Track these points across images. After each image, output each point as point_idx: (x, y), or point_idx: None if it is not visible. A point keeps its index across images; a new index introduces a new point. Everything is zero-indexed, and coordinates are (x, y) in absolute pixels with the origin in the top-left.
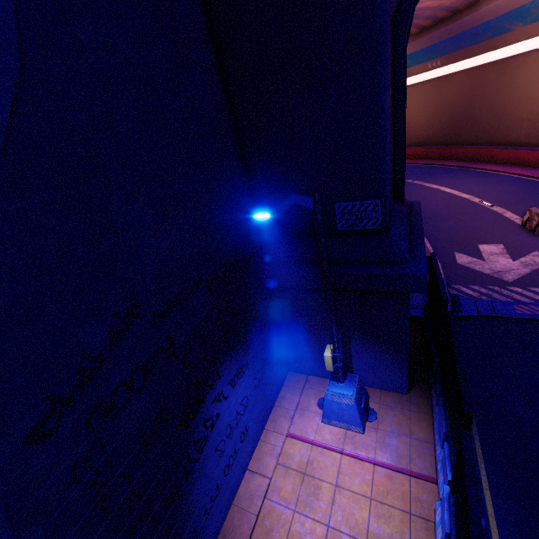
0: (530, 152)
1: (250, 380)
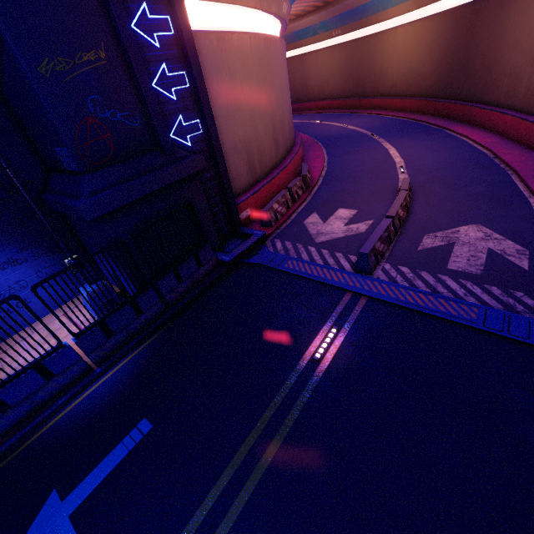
0: (500, 115)
1: (31, 271)
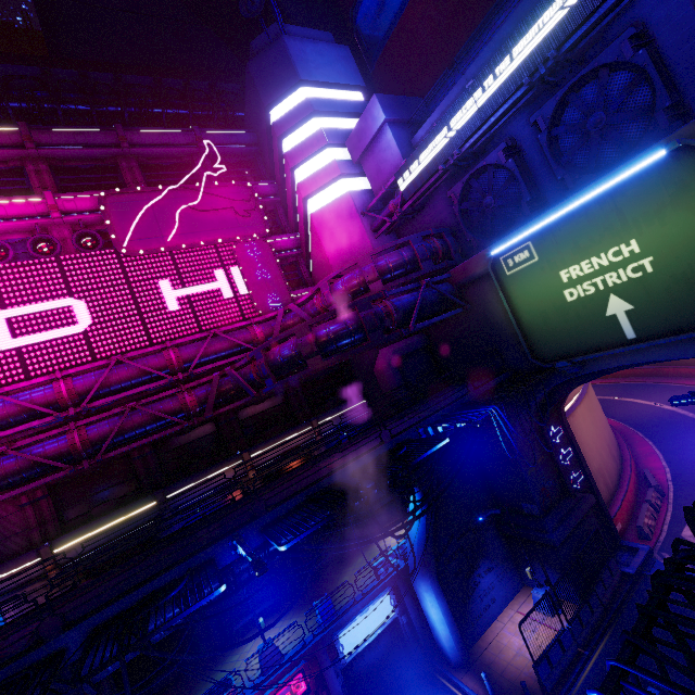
0: None
1: (495, 576)
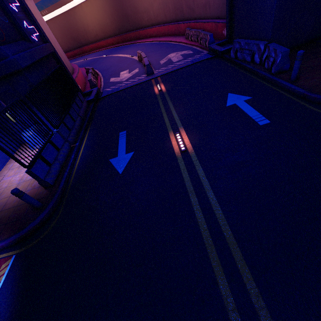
0: (151, 29)
1: None
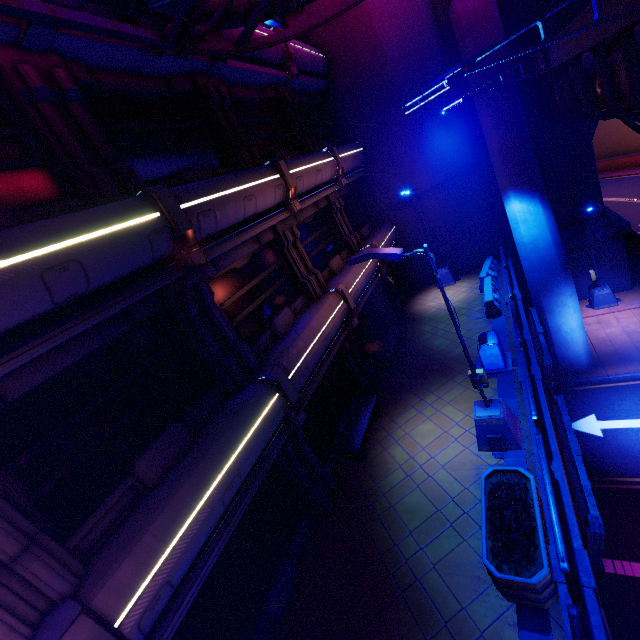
0: None
1: None
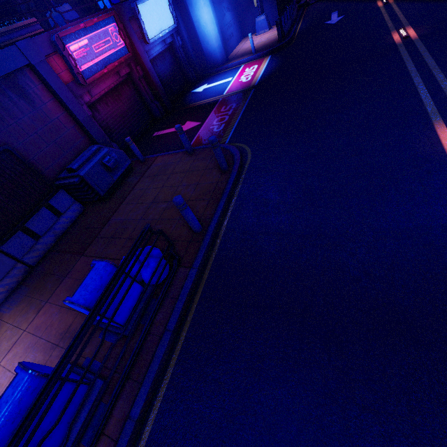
0: None
1: (231, 17)
